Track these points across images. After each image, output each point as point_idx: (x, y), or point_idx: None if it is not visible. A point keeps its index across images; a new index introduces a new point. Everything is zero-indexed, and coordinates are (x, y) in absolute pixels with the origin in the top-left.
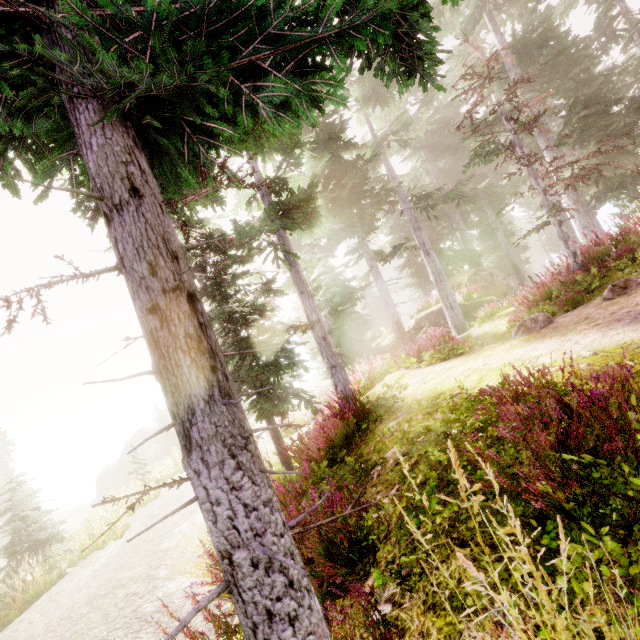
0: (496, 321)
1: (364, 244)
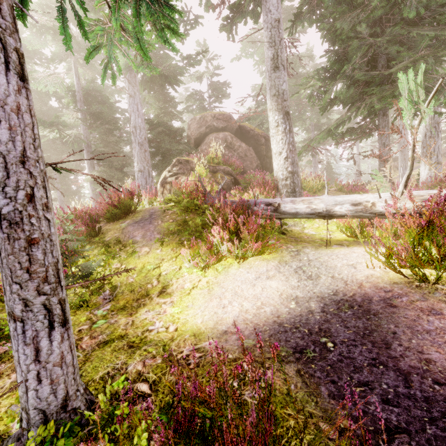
0: None
1: None
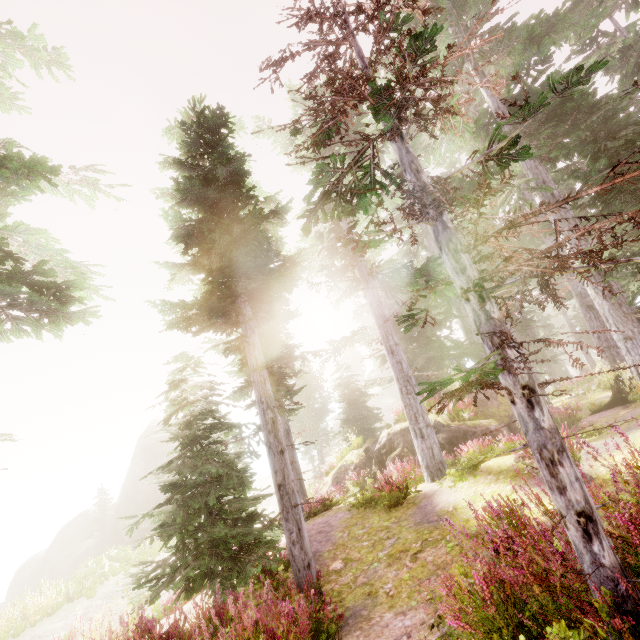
0: (479, 483)
1: (245, 342)
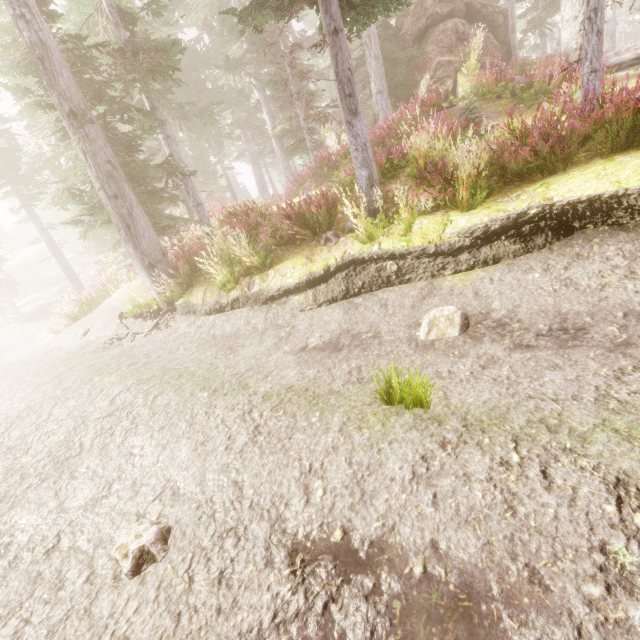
0: None
1: None
